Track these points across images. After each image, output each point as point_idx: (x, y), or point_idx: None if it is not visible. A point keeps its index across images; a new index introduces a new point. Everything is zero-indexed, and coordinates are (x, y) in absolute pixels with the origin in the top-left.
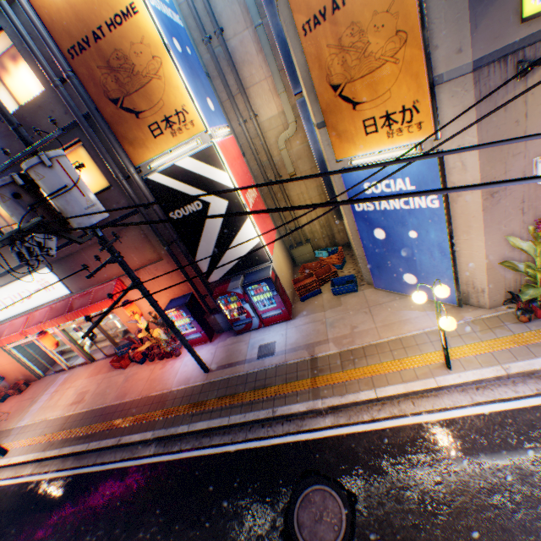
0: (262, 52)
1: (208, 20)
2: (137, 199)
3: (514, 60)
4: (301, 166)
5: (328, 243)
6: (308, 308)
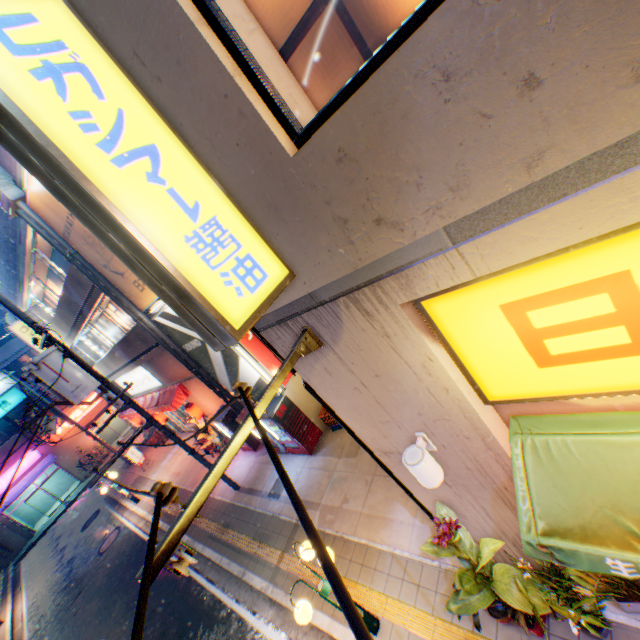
0: None
1: None
2: (156, 335)
3: (298, 324)
4: None
5: None
6: (331, 445)
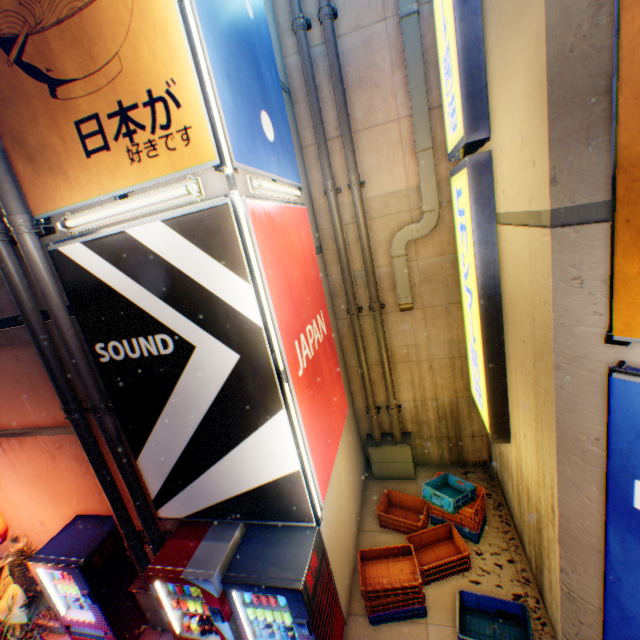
0: (403, 68)
1: None
2: (25, 293)
3: None
4: (427, 294)
5: (445, 449)
6: None
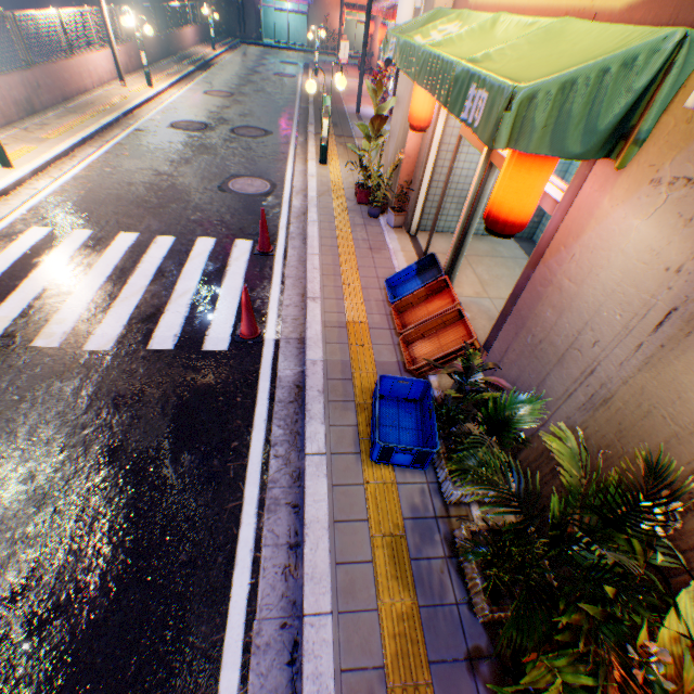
0: None
1: None
2: None
3: None
4: None
5: None
6: None
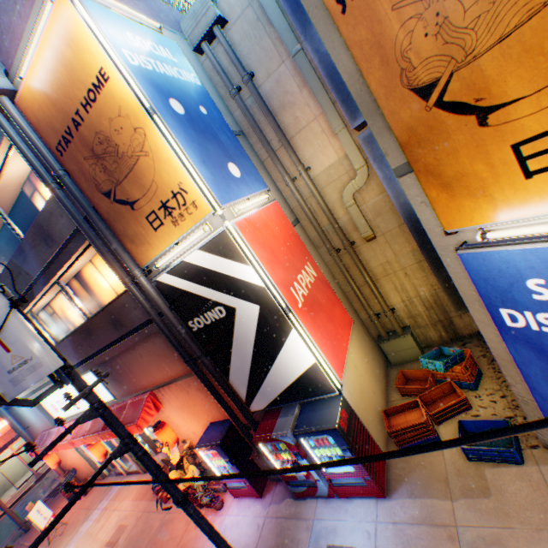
0: (306, 86)
1: (234, 69)
2: (149, 306)
3: None
4: (382, 224)
5: (441, 331)
6: (417, 478)
